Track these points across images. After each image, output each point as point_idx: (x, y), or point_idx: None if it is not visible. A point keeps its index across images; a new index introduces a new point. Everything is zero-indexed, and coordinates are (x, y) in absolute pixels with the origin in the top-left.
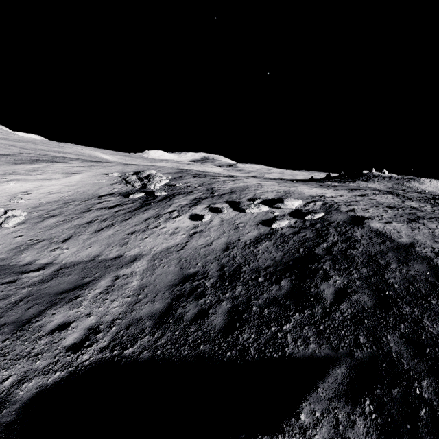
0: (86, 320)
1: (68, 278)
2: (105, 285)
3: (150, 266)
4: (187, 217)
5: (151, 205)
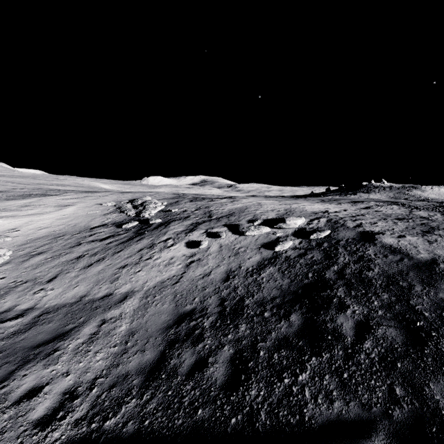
0: (63, 381)
1: (48, 326)
2: (90, 332)
3: (142, 305)
4: (183, 244)
5: (146, 234)
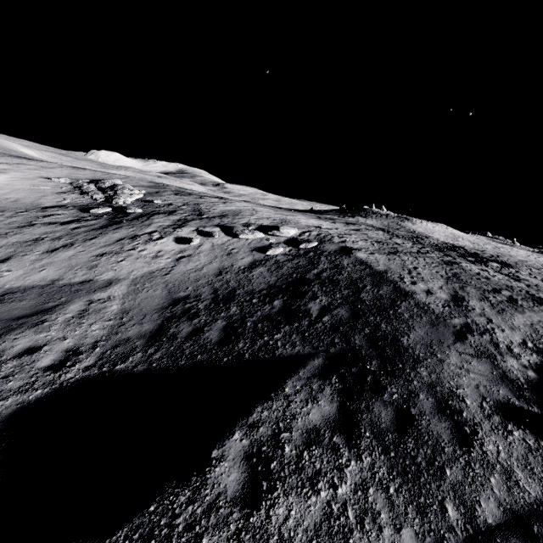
0: (62, 343)
1: (21, 304)
2: (78, 309)
3: (131, 290)
4: (172, 239)
5: (123, 223)
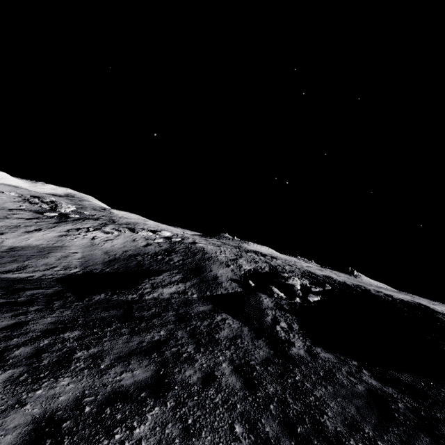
0: (61, 264)
1: (28, 251)
2: (61, 254)
3: (85, 251)
4: (101, 232)
5: (69, 222)
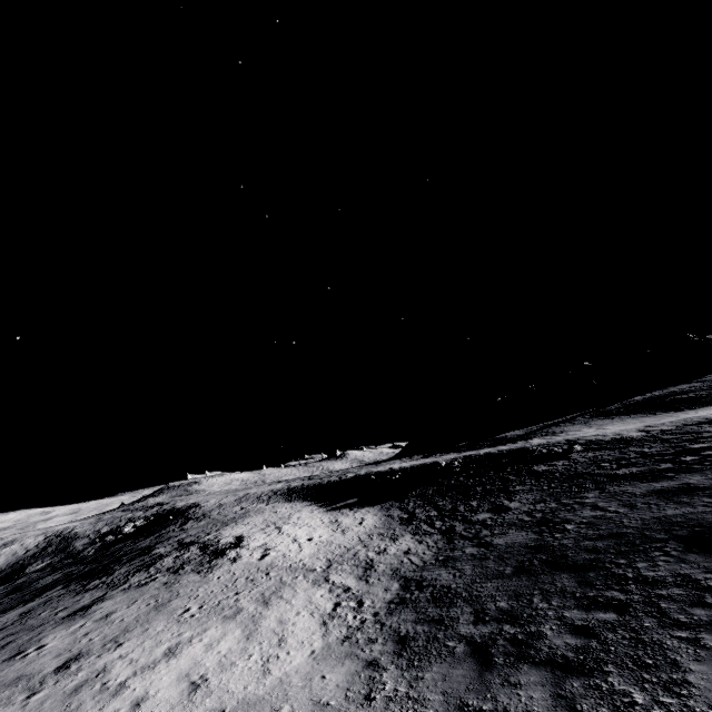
0: None
1: None
2: None
3: None
4: None
5: None
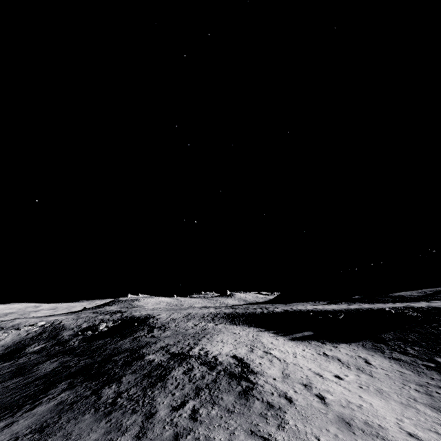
0: None
1: None
2: None
3: None
4: None
5: None
